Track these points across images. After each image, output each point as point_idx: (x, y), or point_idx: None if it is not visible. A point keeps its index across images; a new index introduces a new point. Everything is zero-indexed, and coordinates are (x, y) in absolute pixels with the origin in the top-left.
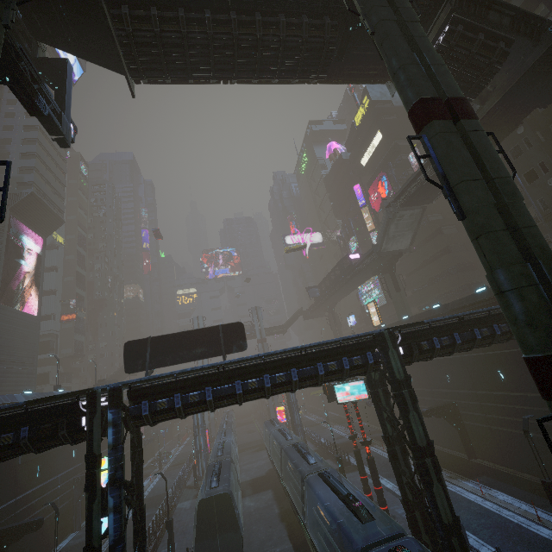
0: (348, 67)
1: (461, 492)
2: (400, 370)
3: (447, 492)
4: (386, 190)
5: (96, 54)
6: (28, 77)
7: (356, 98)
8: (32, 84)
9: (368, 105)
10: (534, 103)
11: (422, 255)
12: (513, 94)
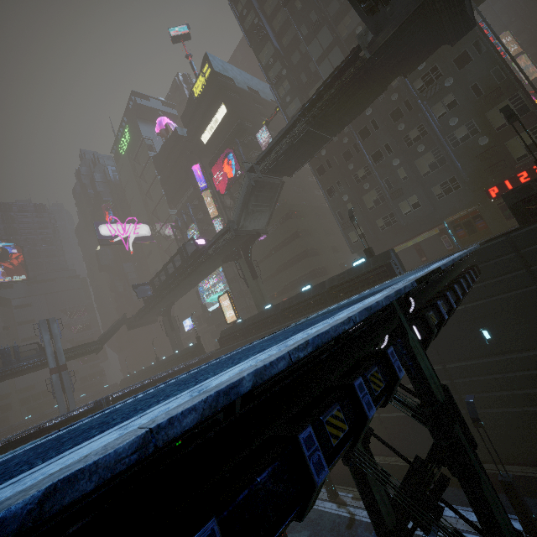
0: None
1: None
2: (435, 378)
3: None
4: (234, 169)
5: None
6: None
7: (194, 67)
8: None
9: (210, 75)
10: (404, 65)
11: (272, 241)
12: (401, 35)
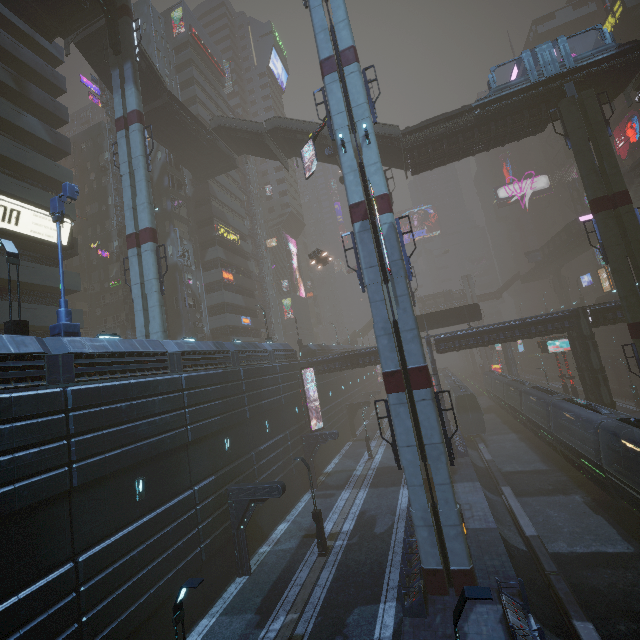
0: None
1: None
2: (587, 330)
3: (609, 391)
4: (637, 133)
5: (388, 164)
6: None
7: None
8: None
9: (621, 15)
10: None
11: None
12: None
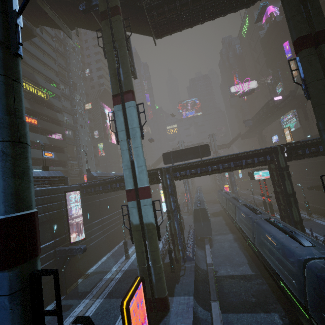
0: None
1: (321, 222)
2: (283, 163)
3: (299, 211)
4: None
5: (140, 31)
6: None
7: None
8: None
9: None
10: None
11: None
12: None
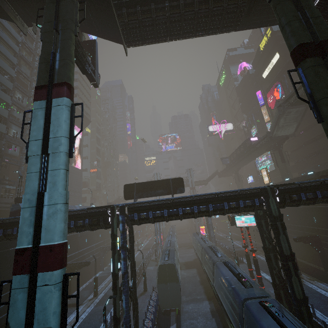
0: (253, 18)
1: (316, 289)
2: (276, 210)
3: (301, 282)
4: (280, 94)
5: (109, 35)
6: (82, 55)
7: (262, 30)
8: (83, 59)
9: (270, 35)
10: None
11: (303, 138)
12: None
